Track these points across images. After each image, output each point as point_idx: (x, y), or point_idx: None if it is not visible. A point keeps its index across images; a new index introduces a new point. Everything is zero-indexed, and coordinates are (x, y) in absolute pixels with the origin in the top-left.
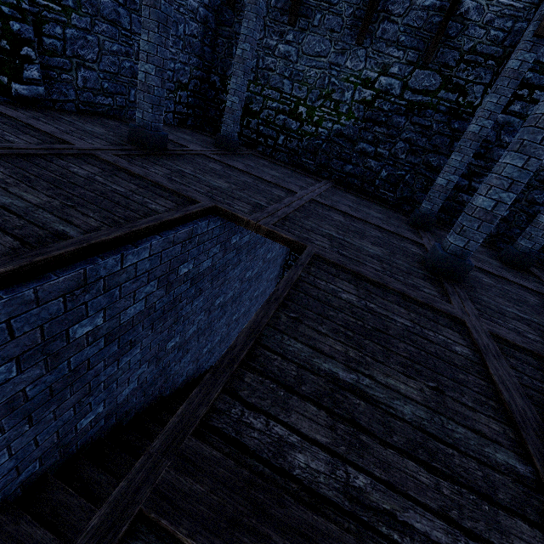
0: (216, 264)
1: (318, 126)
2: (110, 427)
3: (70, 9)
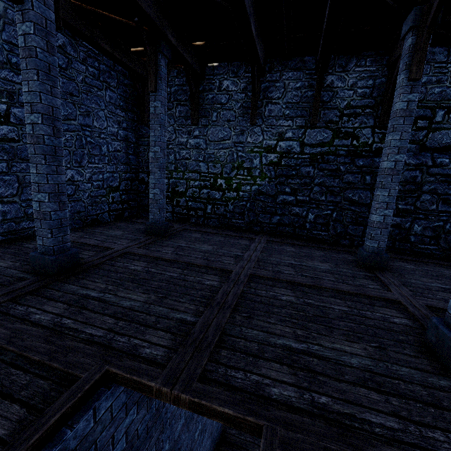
0: (138, 430)
1: (238, 190)
2: None
3: None
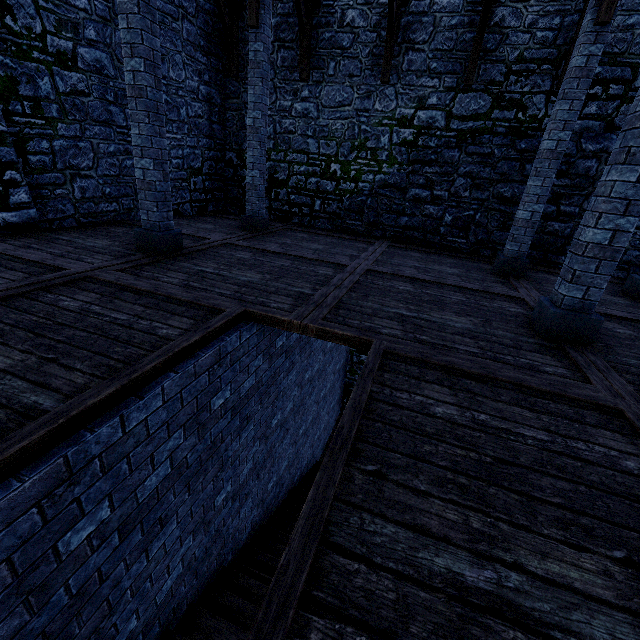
0: (262, 379)
1: (357, 181)
2: (154, 639)
3: (56, 120)
